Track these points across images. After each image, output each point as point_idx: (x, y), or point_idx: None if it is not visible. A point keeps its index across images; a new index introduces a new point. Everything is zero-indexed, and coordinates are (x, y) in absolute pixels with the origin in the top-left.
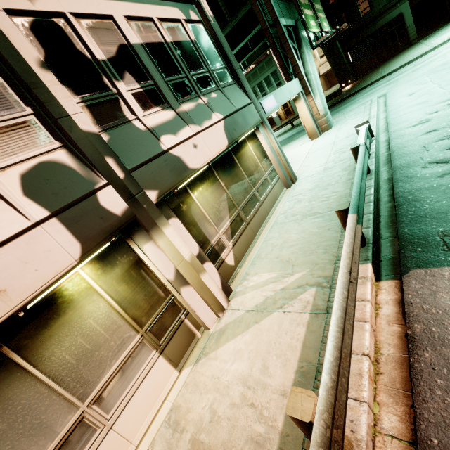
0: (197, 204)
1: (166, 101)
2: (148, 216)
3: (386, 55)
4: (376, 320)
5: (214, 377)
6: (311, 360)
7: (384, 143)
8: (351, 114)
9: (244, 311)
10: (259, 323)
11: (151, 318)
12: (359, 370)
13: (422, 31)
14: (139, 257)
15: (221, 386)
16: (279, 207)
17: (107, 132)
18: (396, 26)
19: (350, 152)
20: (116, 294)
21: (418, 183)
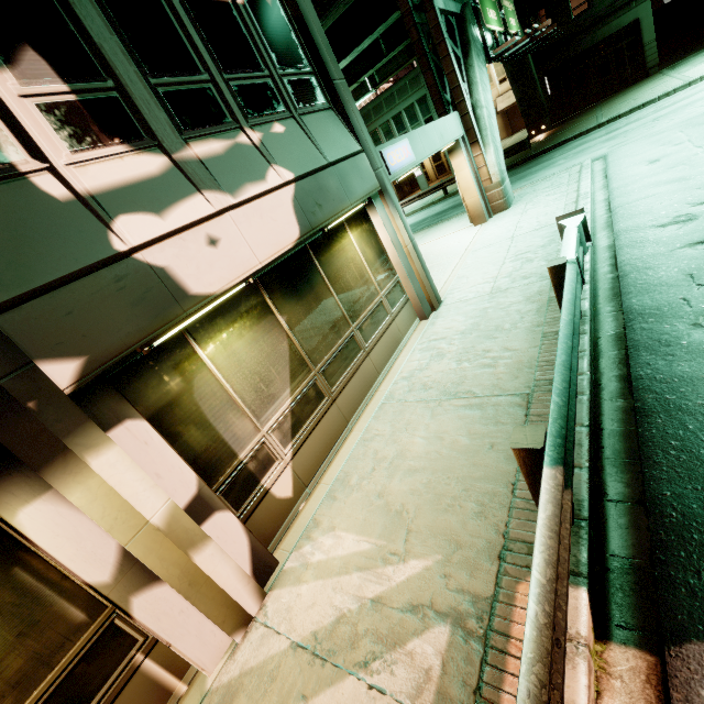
0: (212, 373)
1: (149, 132)
2: (40, 432)
3: (606, 88)
4: None
5: None
6: None
7: (605, 251)
8: (546, 187)
9: (287, 641)
10: (309, 703)
11: (33, 694)
12: None
13: (666, 55)
14: (12, 534)
15: None
16: (402, 359)
17: None
18: (626, 41)
19: (542, 262)
20: None
21: (686, 362)
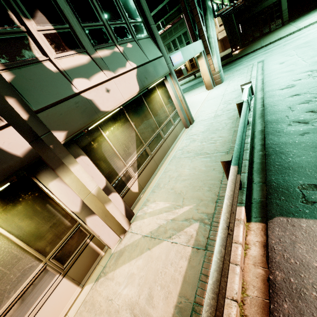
0: (108, 142)
1: (82, 46)
2: (54, 156)
3: (265, 30)
4: (245, 260)
5: (108, 298)
6: (188, 296)
7: (260, 99)
8: (238, 73)
9: (141, 235)
10: (151, 250)
11: (56, 247)
12: (228, 316)
13: (292, 15)
14: (45, 193)
15: (112, 309)
16: (178, 143)
17: (11, 71)
18: (275, 8)
19: (235, 104)
20: (17, 229)
21: (284, 137)
